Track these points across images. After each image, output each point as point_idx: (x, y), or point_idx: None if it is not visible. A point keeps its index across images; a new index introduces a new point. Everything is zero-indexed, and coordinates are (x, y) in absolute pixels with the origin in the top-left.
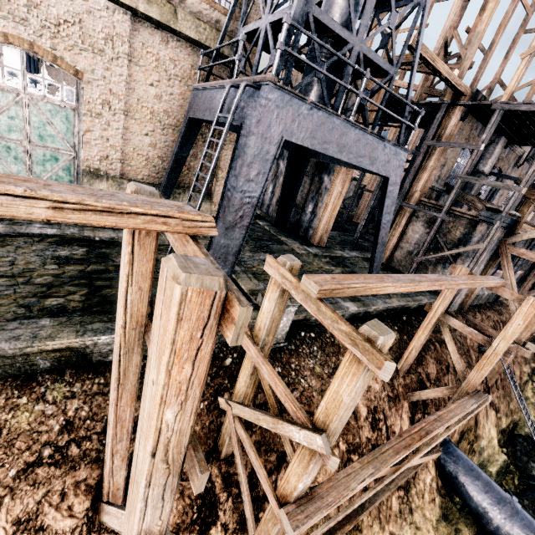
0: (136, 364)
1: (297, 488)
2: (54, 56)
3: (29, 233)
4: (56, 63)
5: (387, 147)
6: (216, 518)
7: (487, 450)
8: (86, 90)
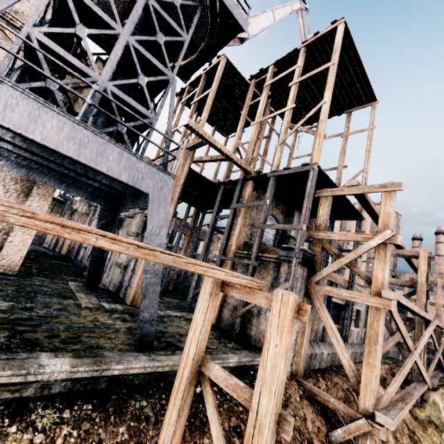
0: None
1: None
2: None
3: None
4: None
5: (141, 163)
6: None
7: None
8: None
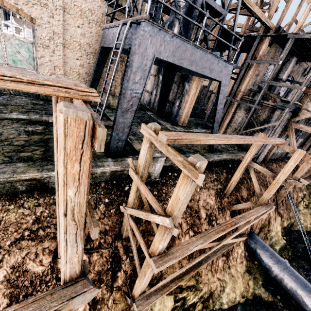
0: None
1: (158, 248)
2: (17, 8)
3: (10, 118)
4: (18, 13)
5: (220, 62)
6: (121, 268)
7: (275, 237)
8: (38, 31)
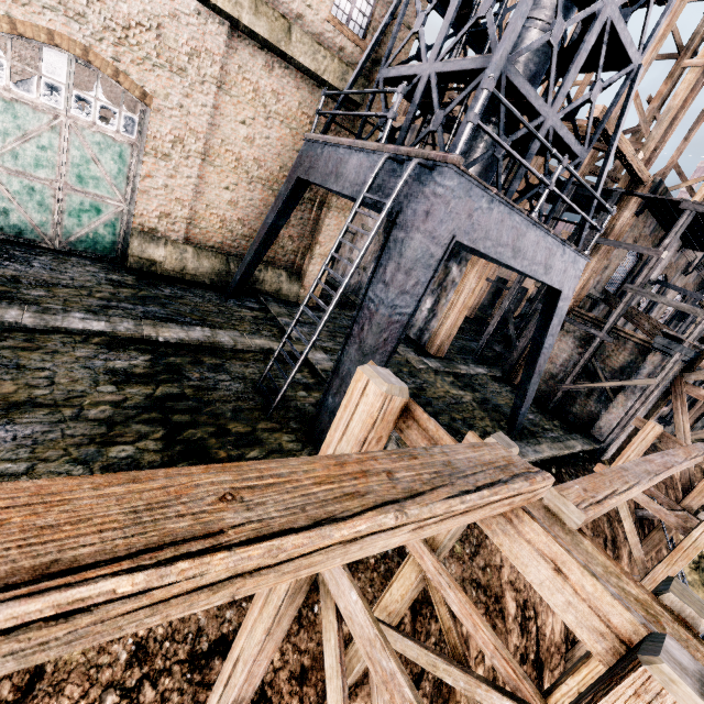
0: (296, 606)
1: None
2: (116, 70)
3: (68, 328)
4: (117, 80)
5: (566, 253)
6: None
7: None
8: (153, 121)
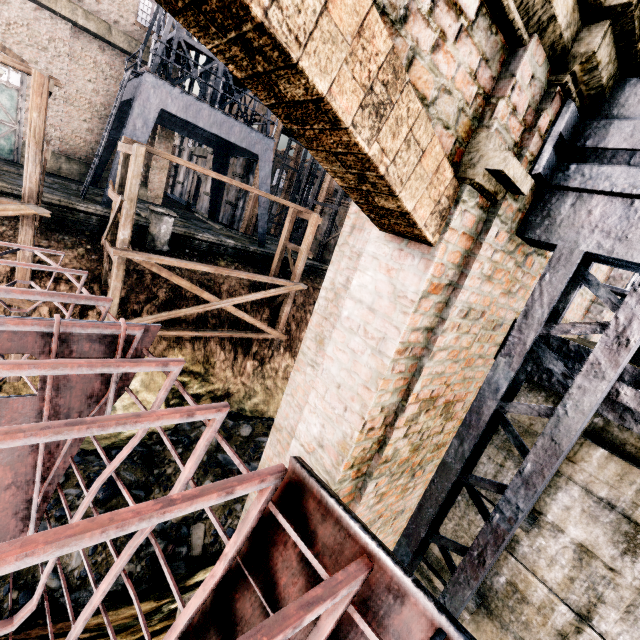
0: None
1: (119, 237)
2: (4, 47)
3: None
4: (5, 52)
5: (253, 133)
6: (94, 308)
7: None
8: (30, 77)
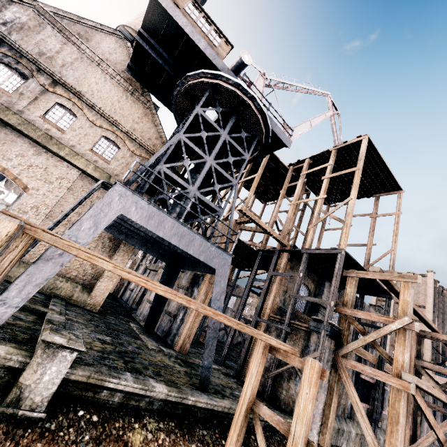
0: None
1: None
2: (16, 177)
3: None
4: (14, 181)
5: (213, 247)
6: None
7: None
8: (25, 198)
